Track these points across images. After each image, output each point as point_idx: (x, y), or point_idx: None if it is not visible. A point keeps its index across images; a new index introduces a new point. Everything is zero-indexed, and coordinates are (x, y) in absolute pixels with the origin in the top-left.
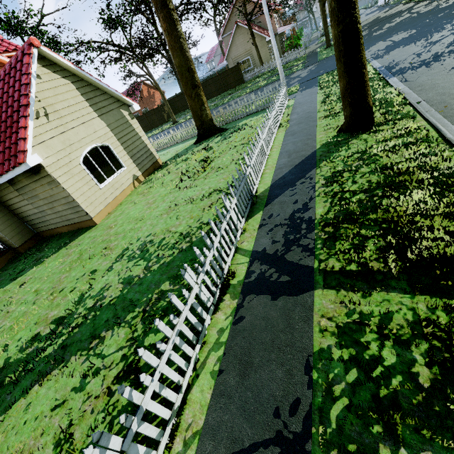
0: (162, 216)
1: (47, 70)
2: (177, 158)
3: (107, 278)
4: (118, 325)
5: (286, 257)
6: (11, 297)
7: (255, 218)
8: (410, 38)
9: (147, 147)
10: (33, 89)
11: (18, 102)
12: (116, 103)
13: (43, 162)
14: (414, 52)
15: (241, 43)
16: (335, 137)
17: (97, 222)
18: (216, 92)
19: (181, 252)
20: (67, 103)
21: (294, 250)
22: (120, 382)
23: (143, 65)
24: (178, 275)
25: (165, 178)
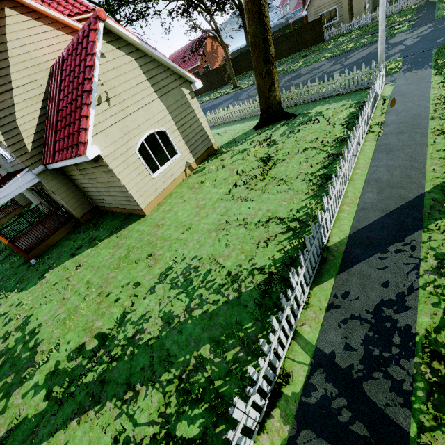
0: (211, 233)
1: (112, 47)
2: (234, 145)
3: (148, 302)
4: (152, 384)
5: (365, 389)
6: (68, 279)
7: (323, 289)
8: None
9: (204, 130)
10: (97, 72)
11: (82, 85)
12: (178, 81)
13: (102, 153)
14: None
15: None
16: None
17: (146, 213)
18: (286, 52)
19: (226, 303)
20: (129, 85)
21: (379, 380)
22: None
23: (211, 18)
24: (220, 341)
25: (218, 174)
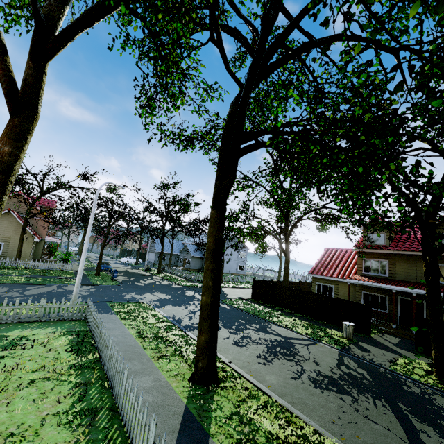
0: None
1: None
2: None
3: None
4: None
5: None
6: None
7: None
8: (172, 301)
9: None
10: None
11: None
12: None
13: None
14: (186, 314)
15: (2, 227)
16: (192, 388)
17: None
18: None
19: None
20: None
21: None
22: None
23: None
24: None
25: None
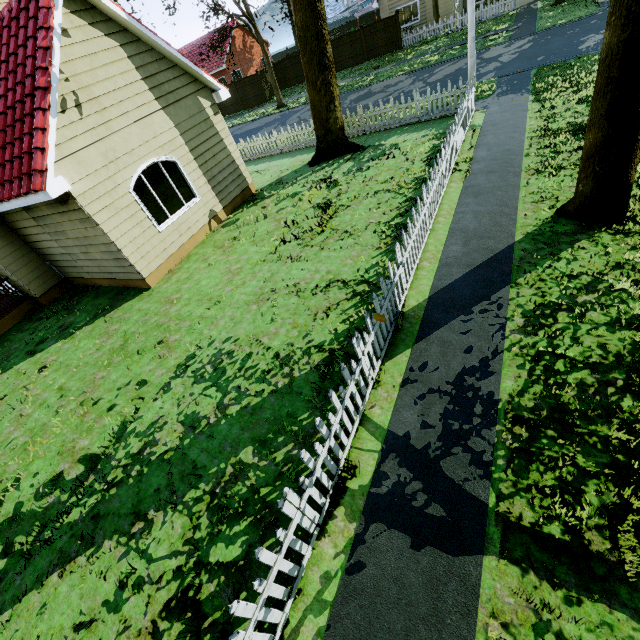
0: (250, 306)
1: (81, 20)
2: (280, 188)
3: (161, 405)
4: (172, 507)
5: (443, 467)
6: (27, 388)
7: (398, 362)
8: None
9: (236, 164)
10: (56, 59)
11: (32, 79)
12: (192, 86)
13: (72, 189)
14: None
15: None
16: (550, 223)
17: (152, 284)
18: (352, 60)
19: (274, 393)
20: (113, 85)
21: (458, 455)
22: (171, 619)
23: None
24: (267, 440)
25: (259, 226)
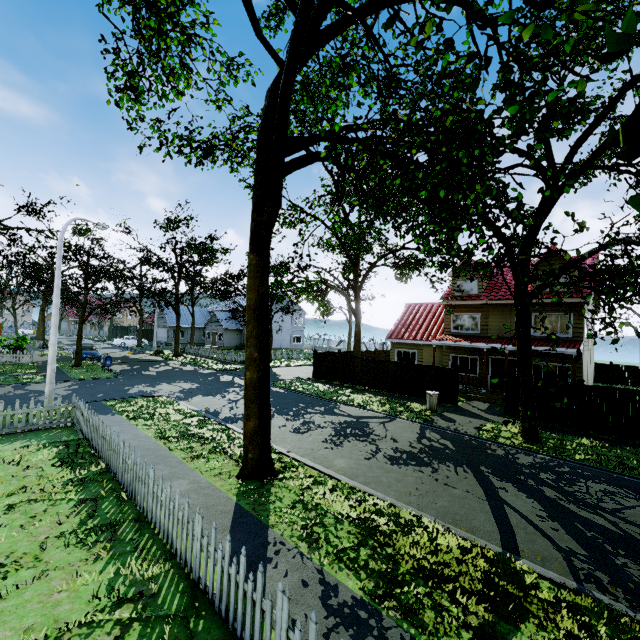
0: None
1: None
2: None
3: None
4: None
5: None
6: None
7: None
8: (202, 390)
9: None
10: None
11: None
12: None
13: None
14: (224, 405)
15: None
16: (243, 484)
17: None
18: None
19: None
20: None
21: None
22: None
23: None
24: None
25: None
